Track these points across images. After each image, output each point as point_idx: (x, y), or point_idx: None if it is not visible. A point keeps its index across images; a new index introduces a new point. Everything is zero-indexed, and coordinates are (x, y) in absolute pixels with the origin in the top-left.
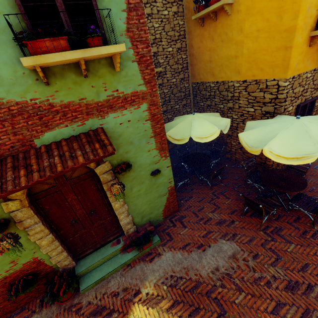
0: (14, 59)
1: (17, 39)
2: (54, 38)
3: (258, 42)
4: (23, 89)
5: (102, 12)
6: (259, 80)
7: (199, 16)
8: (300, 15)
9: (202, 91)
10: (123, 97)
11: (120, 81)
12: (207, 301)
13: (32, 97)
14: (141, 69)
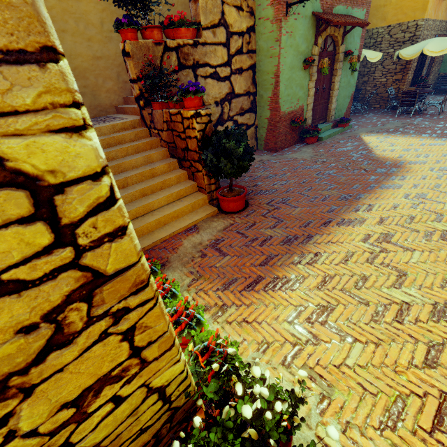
0: None
1: None
2: None
3: None
4: None
5: None
6: (402, 23)
7: None
8: None
9: None
10: None
11: None
12: (402, 131)
13: None
14: None
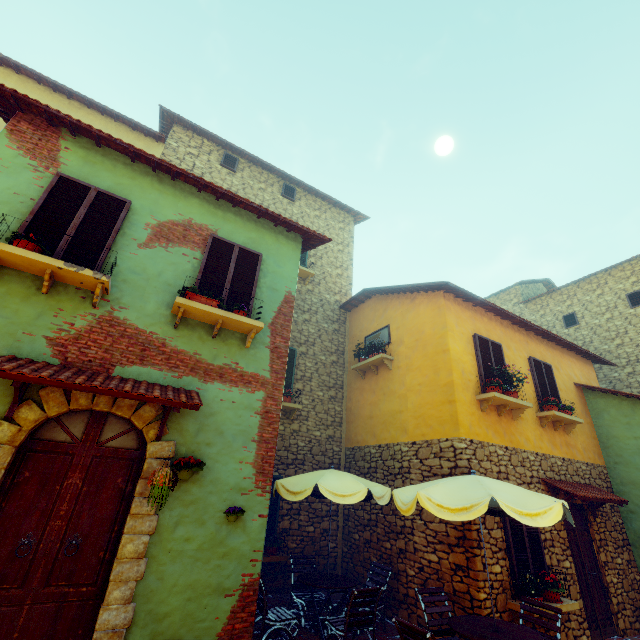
0: (165, 302)
1: (183, 290)
2: (210, 298)
3: (421, 396)
4: (152, 322)
5: (255, 306)
6: (430, 440)
7: (359, 367)
8: (454, 373)
9: (360, 460)
10: (241, 372)
11: (245, 357)
12: None
13: (153, 331)
14: (272, 357)
